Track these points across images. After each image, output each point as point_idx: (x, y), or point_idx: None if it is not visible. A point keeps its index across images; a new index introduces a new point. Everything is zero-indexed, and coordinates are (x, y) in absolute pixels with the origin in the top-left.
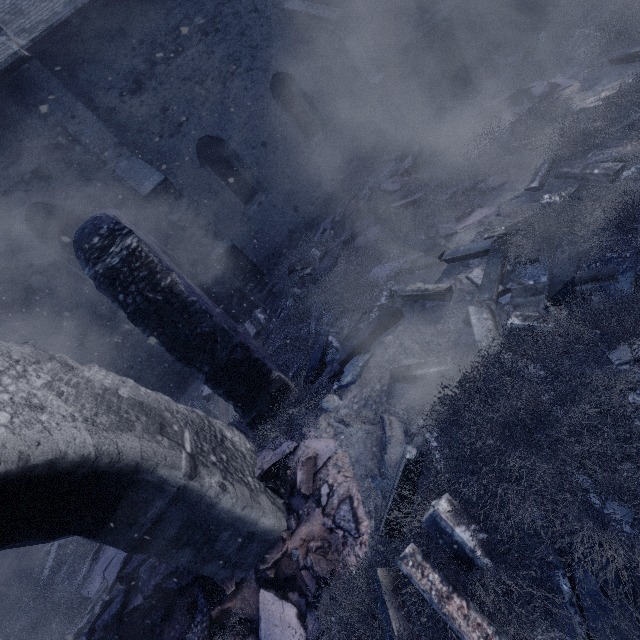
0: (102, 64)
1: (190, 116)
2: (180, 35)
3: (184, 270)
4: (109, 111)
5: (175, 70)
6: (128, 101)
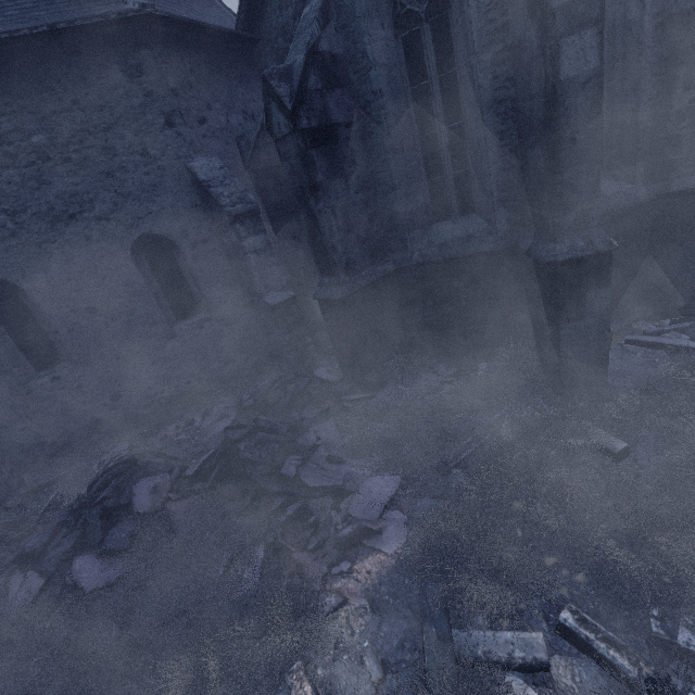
0: None
1: None
2: None
3: None
4: None
5: None
6: None
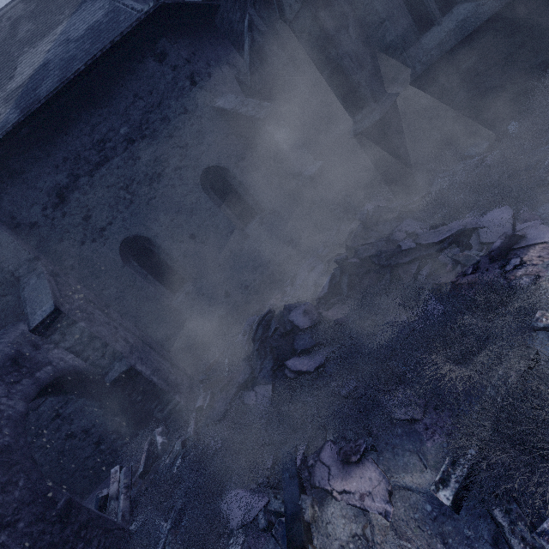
0: (25, 184)
1: (114, 220)
2: (105, 147)
3: (94, 375)
4: (31, 225)
5: (99, 179)
6: (50, 214)
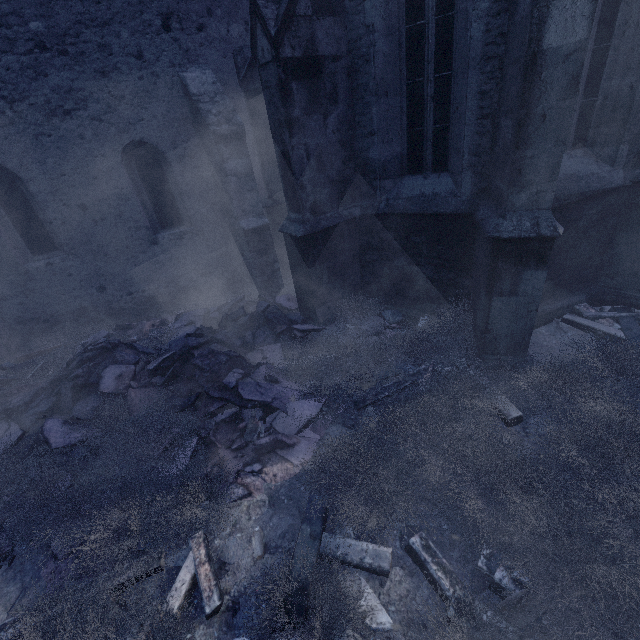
0: None
1: None
2: None
3: None
4: None
5: None
6: None
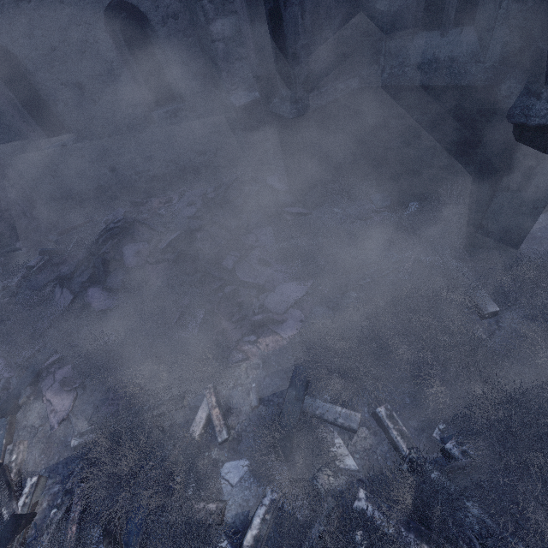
0: None
1: None
2: None
3: None
4: None
5: None
6: None
